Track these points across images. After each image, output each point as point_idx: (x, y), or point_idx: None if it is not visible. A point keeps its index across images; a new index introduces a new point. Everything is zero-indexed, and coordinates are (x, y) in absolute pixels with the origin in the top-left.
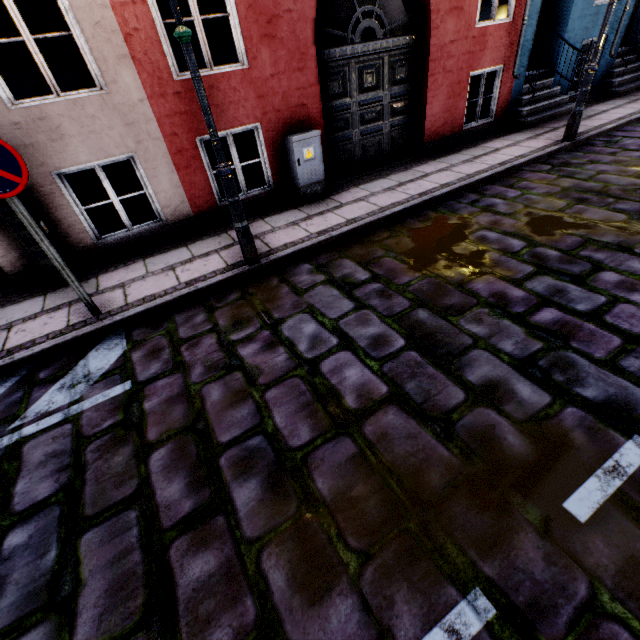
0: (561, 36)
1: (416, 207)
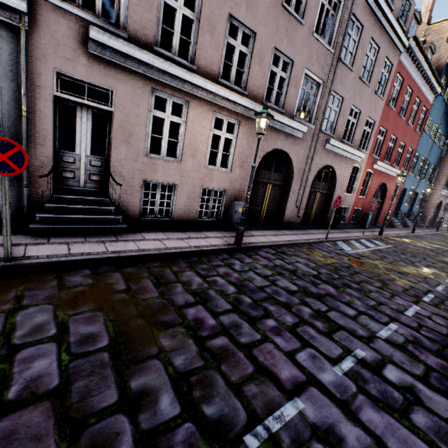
0: (399, 209)
1: (396, 236)
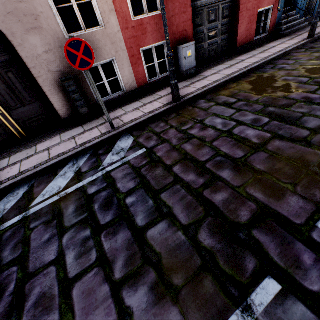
0: None
1: (245, 73)
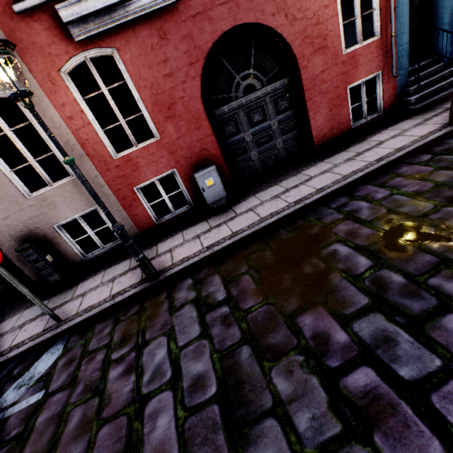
0: (442, 29)
1: (289, 215)
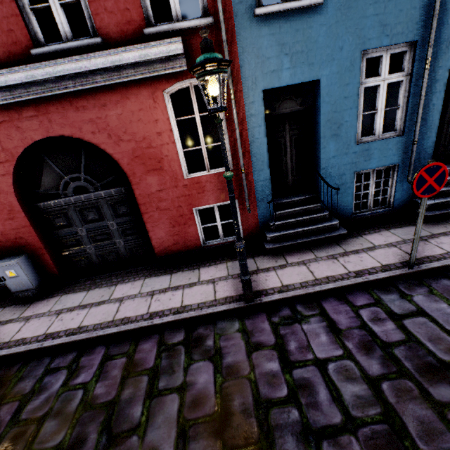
0: (317, 171)
1: (22, 353)
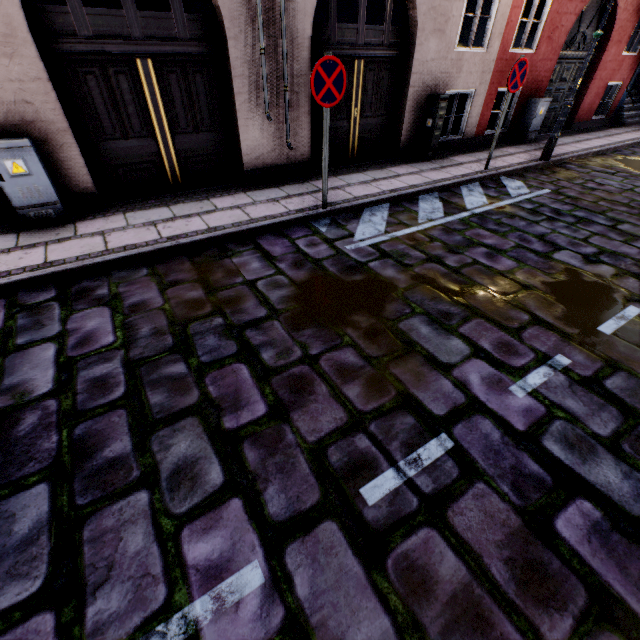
0: None
1: (602, 151)
